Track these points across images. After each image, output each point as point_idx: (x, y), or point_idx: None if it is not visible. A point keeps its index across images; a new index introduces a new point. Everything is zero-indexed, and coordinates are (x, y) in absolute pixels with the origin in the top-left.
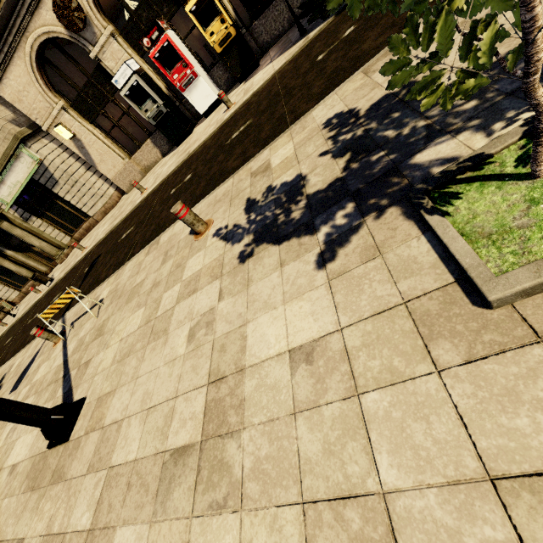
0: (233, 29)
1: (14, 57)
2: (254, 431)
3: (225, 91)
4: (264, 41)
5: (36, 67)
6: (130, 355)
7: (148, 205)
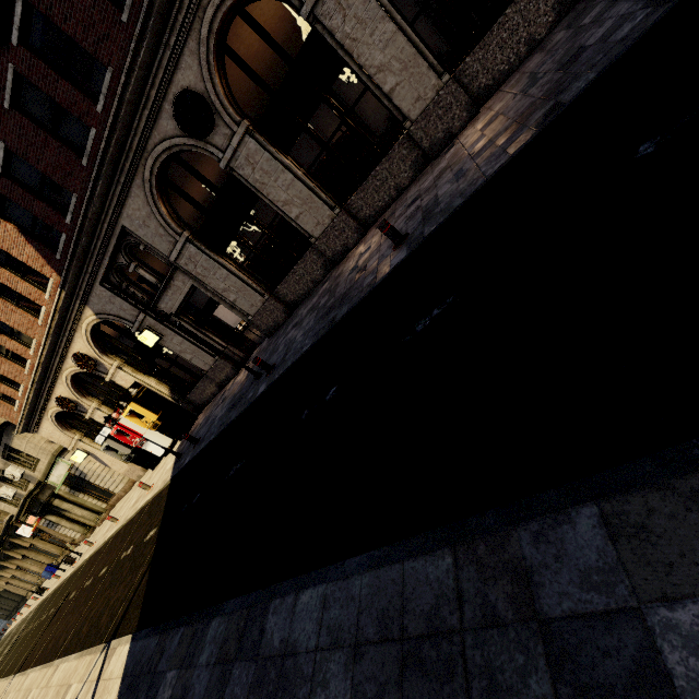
0: (158, 421)
1: (43, 419)
2: None
3: None
4: (200, 403)
5: (57, 422)
6: None
7: (92, 567)
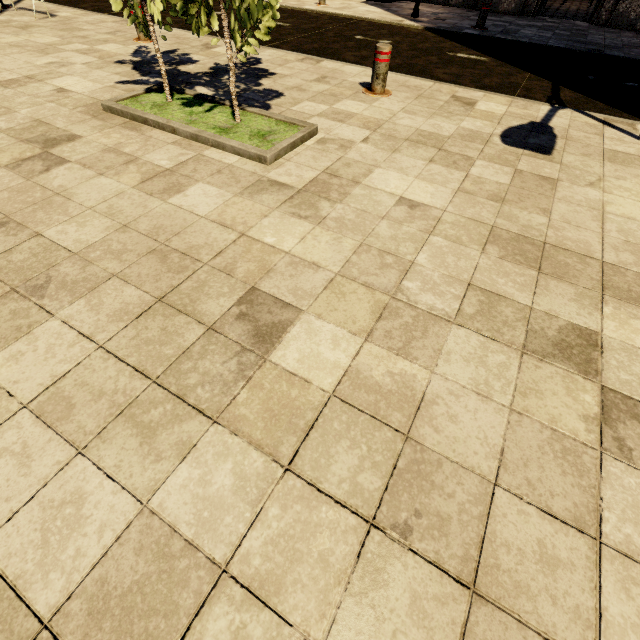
0: None
1: None
2: (14, 91)
3: None
4: None
5: None
6: (19, 48)
7: None
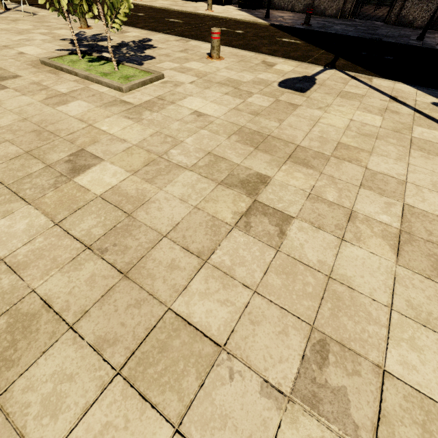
0: None
1: None
2: None
3: (236, 2)
4: (274, 1)
5: None
6: (6, 31)
7: None
